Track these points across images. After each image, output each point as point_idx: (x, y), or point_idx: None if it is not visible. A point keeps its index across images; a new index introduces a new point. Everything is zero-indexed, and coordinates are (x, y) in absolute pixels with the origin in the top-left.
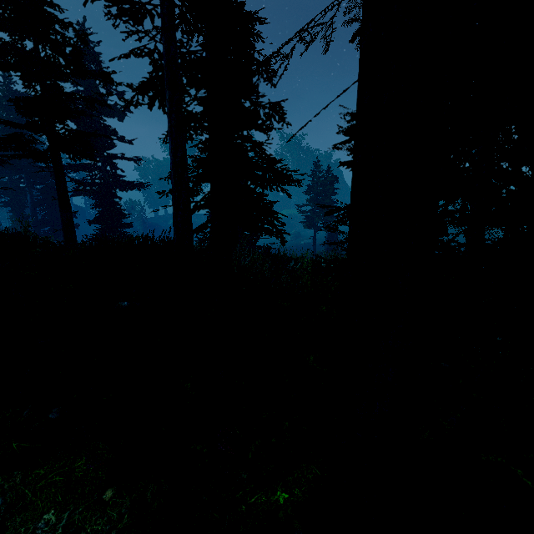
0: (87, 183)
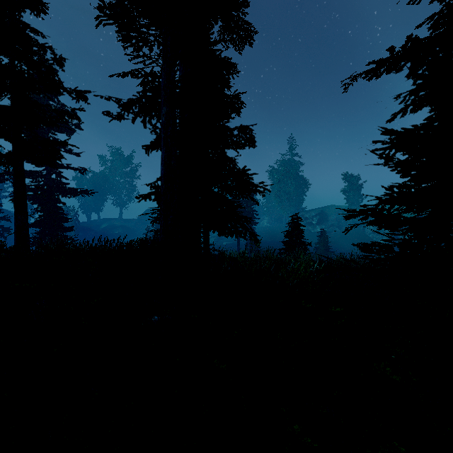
0: (30, 188)
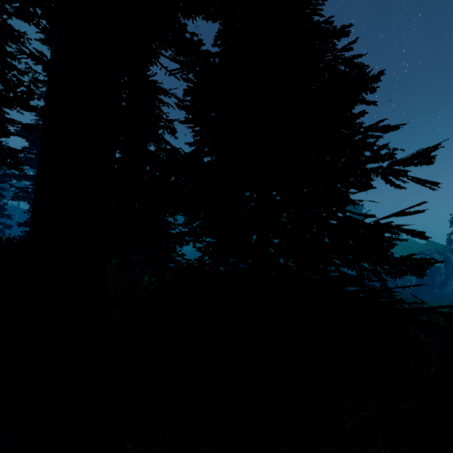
0: (26, 190)
